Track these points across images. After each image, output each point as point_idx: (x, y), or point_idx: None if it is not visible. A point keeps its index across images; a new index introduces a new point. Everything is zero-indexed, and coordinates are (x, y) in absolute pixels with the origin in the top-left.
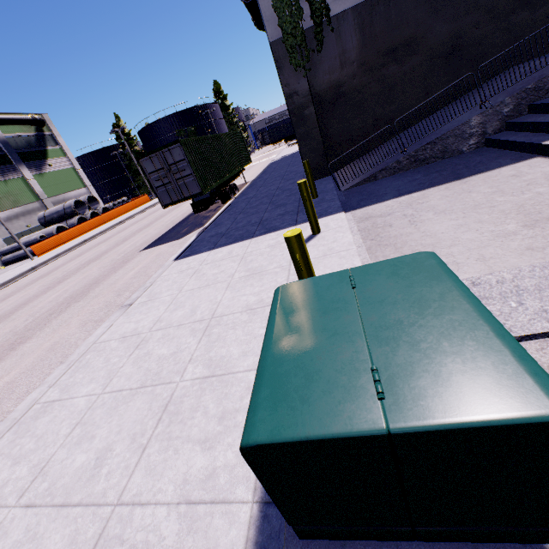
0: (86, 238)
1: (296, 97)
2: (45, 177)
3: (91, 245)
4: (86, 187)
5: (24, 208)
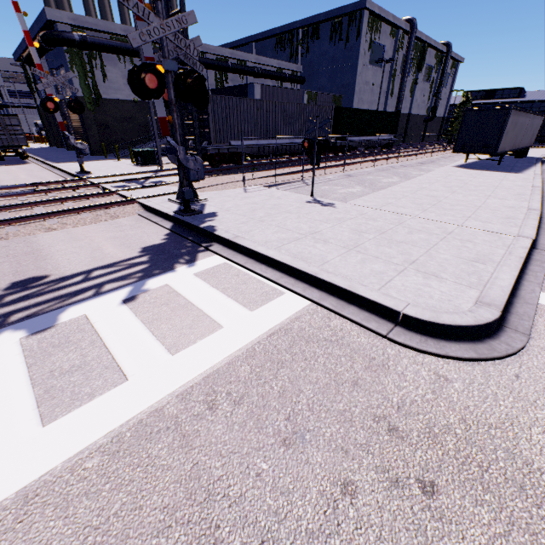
0: None
1: (89, 120)
2: None
3: None
4: None
5: None
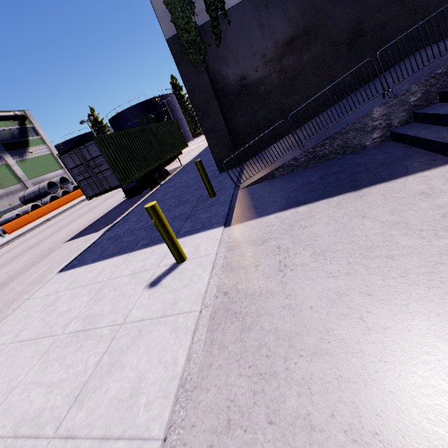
0: (50, 216)
1: (198, 92)
2: (27, 163)
3: (48, 225)
4: (63, 168)
5: (7, 190)
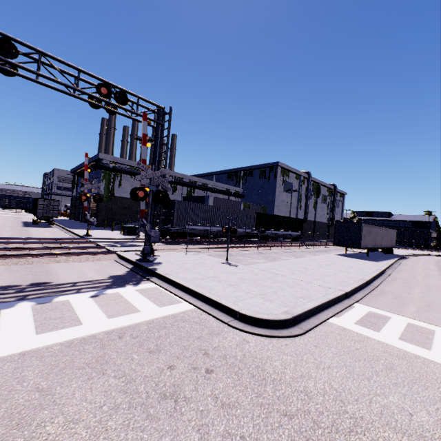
0: None
1: (102, 206)
2: None
3: None
4: None
5: None
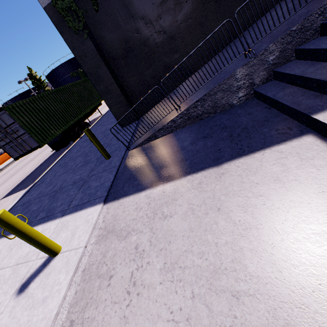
0: (3, 166)
1: (86, 58)
2: None
3: None
4: None
5: None
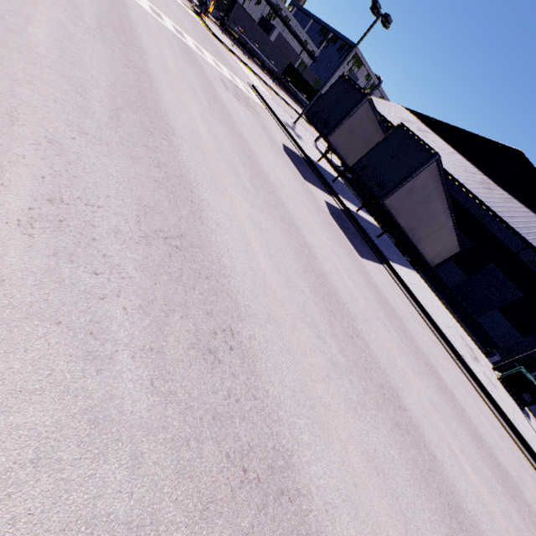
0: None
1: None
2: None
3: None
4: None
5: None
